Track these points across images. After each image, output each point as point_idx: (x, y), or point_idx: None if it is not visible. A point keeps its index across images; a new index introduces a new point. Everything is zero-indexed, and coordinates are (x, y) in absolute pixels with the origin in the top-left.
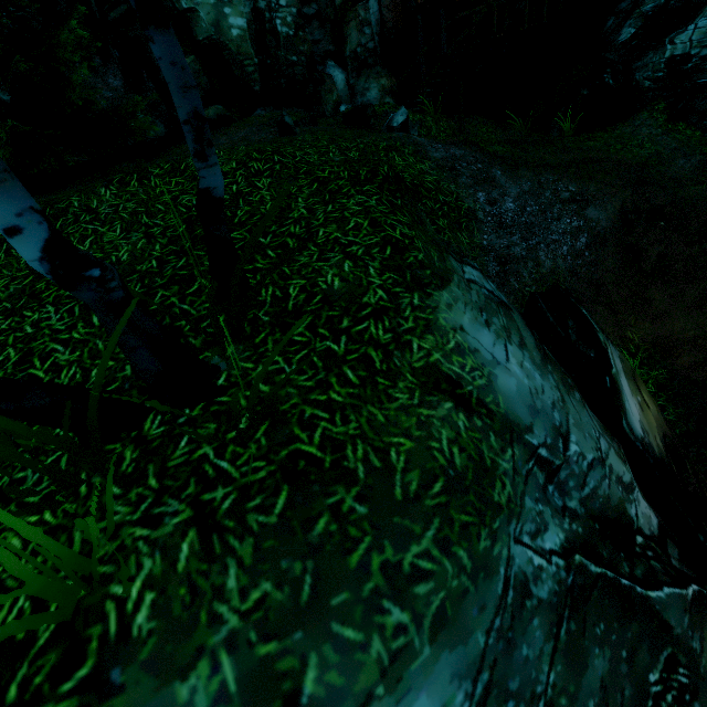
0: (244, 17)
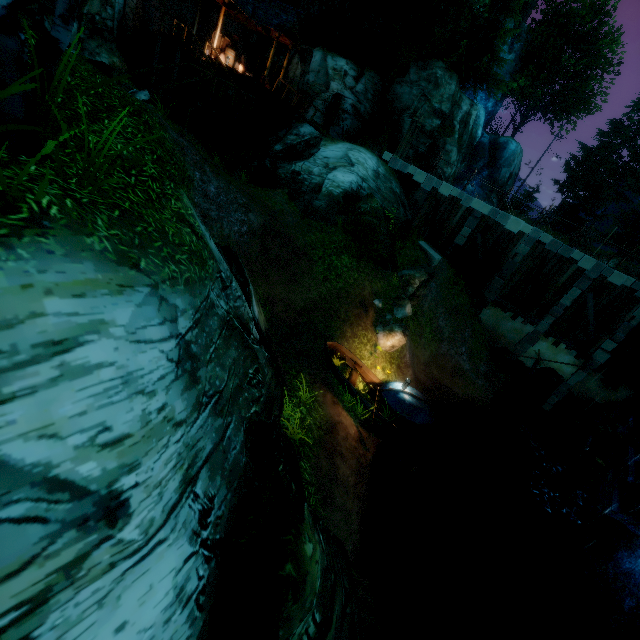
0: None
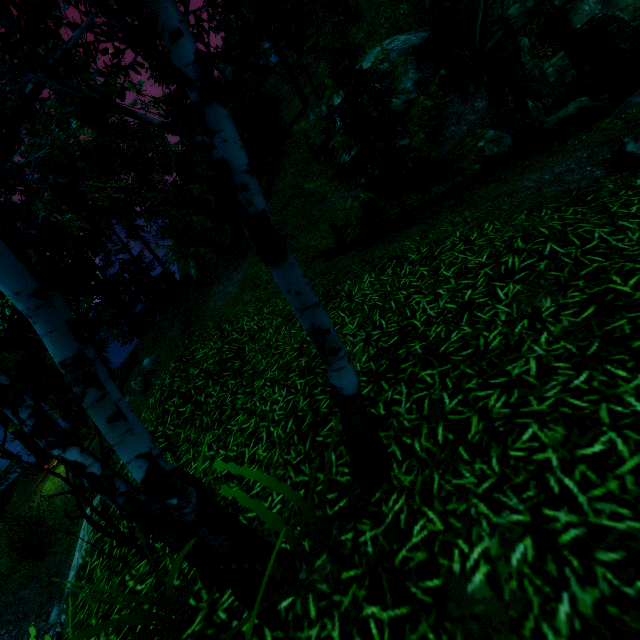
0: None
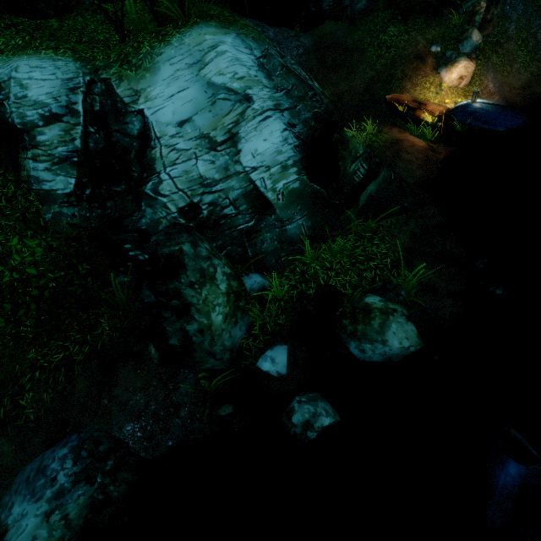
0: None
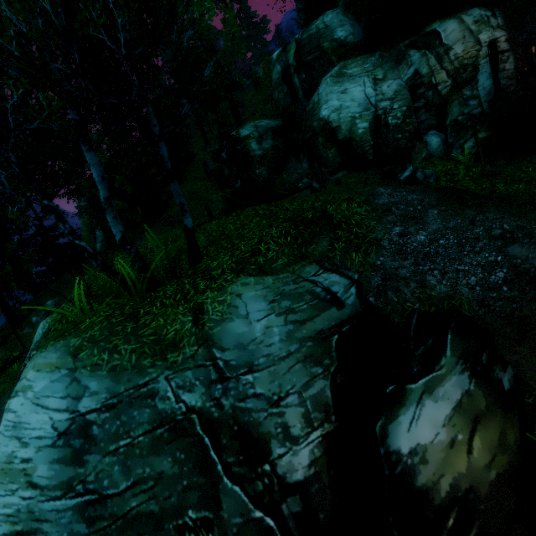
0: (368, 121)
